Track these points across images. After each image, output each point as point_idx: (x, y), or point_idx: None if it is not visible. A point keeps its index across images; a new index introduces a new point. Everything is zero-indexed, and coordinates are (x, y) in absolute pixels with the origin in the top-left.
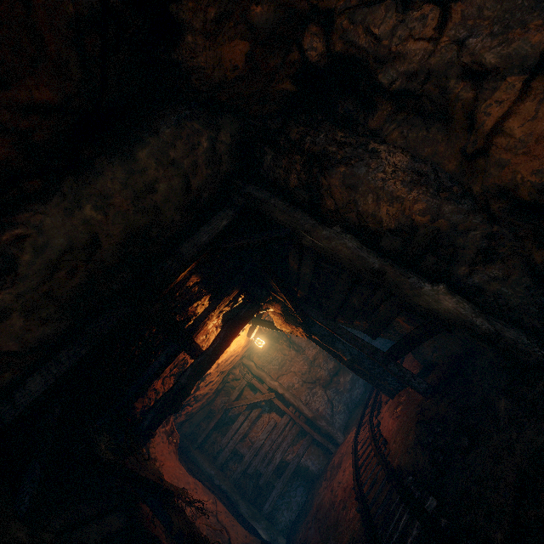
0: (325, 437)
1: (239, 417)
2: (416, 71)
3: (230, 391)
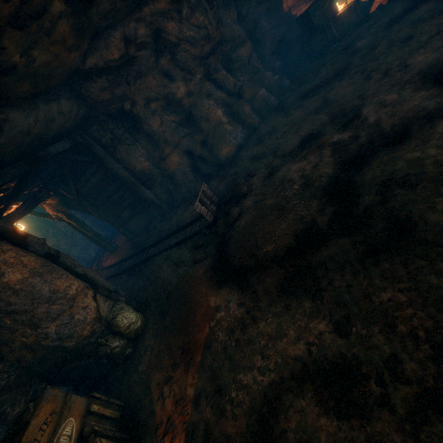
0: None
1: None
2: (153, 131)
3: None
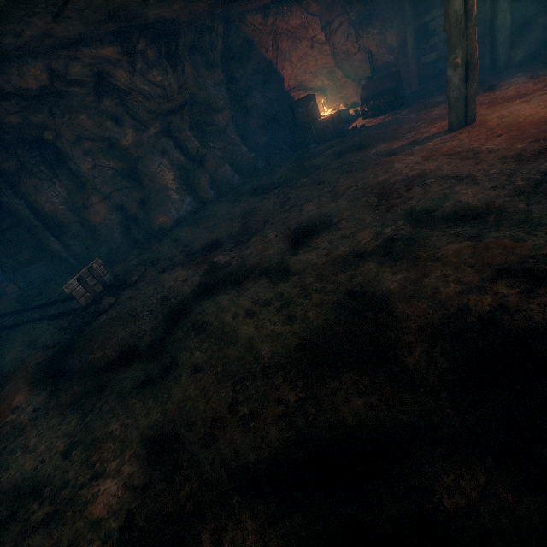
0: None
1: None
2: (81, 172)
3: None
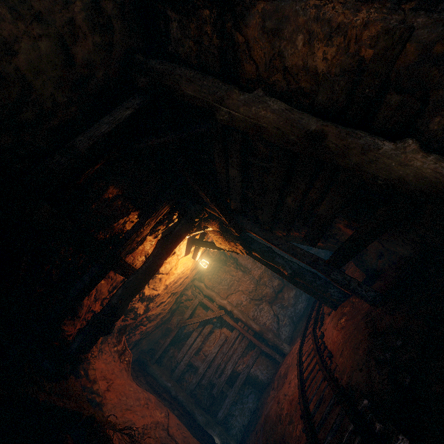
0: (273, 348)
1: (192, 334)
2: None
3: (184, 310)
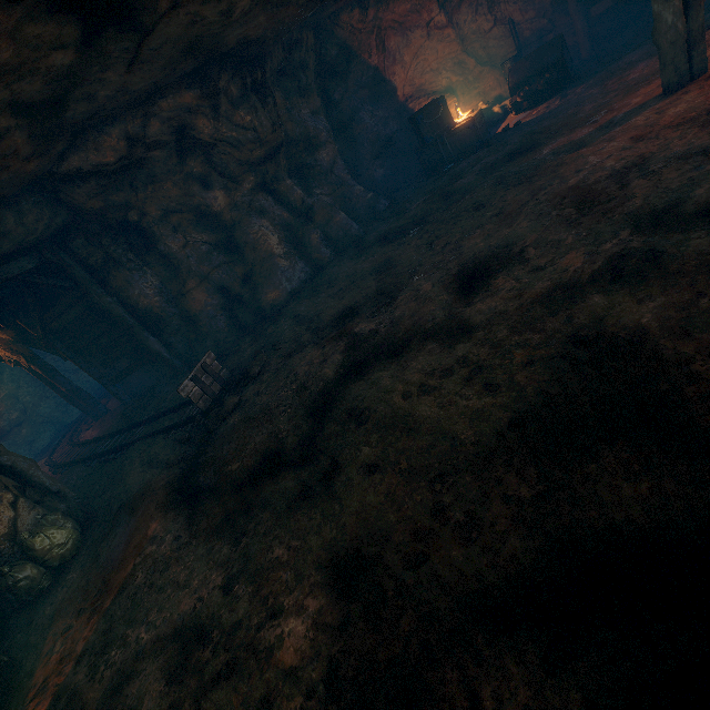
0: None
1: None
2: (173, 254)
3: None
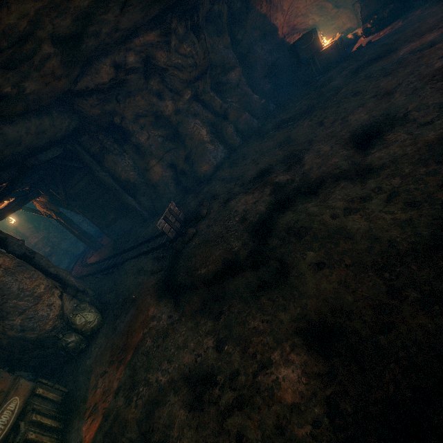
0: None
1: None
2: (141, 144)
3: None
